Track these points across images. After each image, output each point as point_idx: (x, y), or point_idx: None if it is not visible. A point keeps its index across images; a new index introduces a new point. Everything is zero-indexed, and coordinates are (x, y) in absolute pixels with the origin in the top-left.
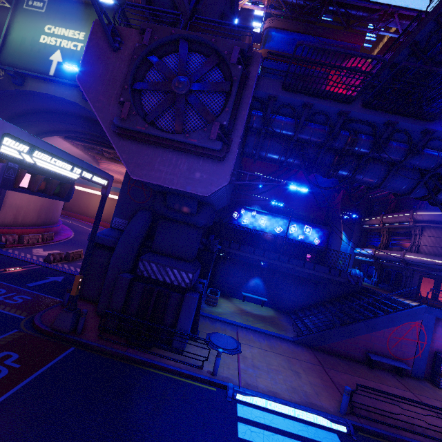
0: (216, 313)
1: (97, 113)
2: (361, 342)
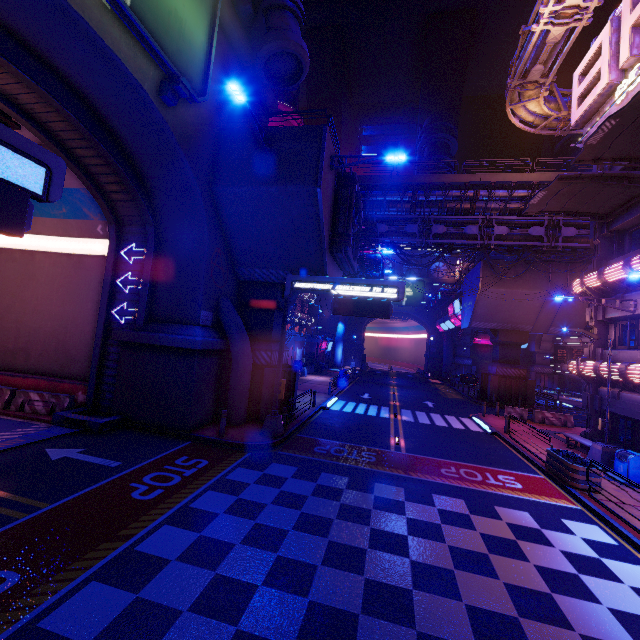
0: None
1: (324, 228)
2: None
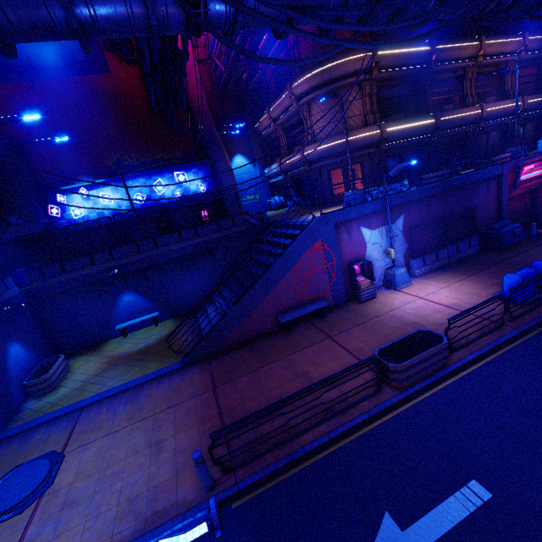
0: (45, 409)
1: None
2: (267, 309)
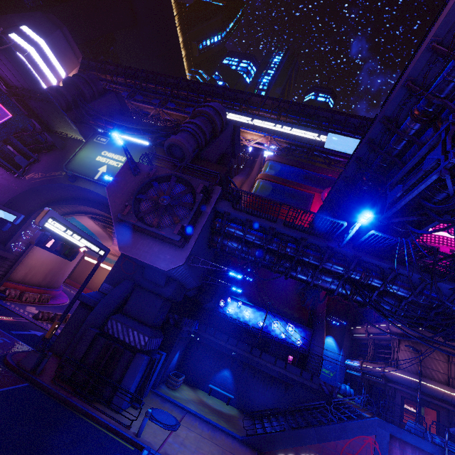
0: (171, 395)
1: (111, 208)
2: (312, 454)
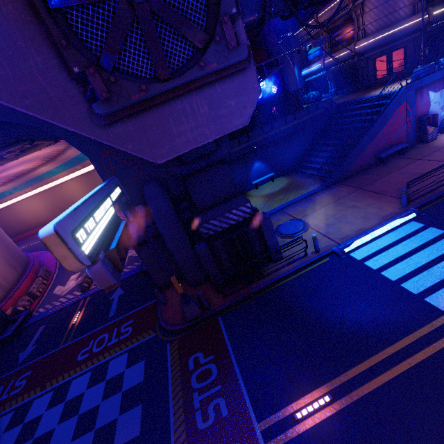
0: None
1: (40, 116)
2: (369, 151)
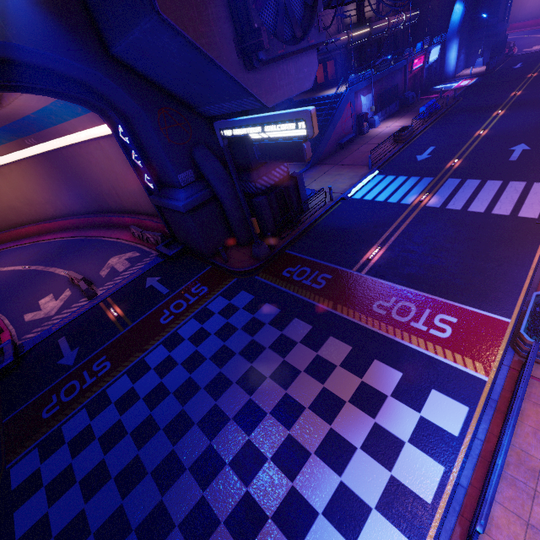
0: None
1: (210, 54)
2: (333, 139)
